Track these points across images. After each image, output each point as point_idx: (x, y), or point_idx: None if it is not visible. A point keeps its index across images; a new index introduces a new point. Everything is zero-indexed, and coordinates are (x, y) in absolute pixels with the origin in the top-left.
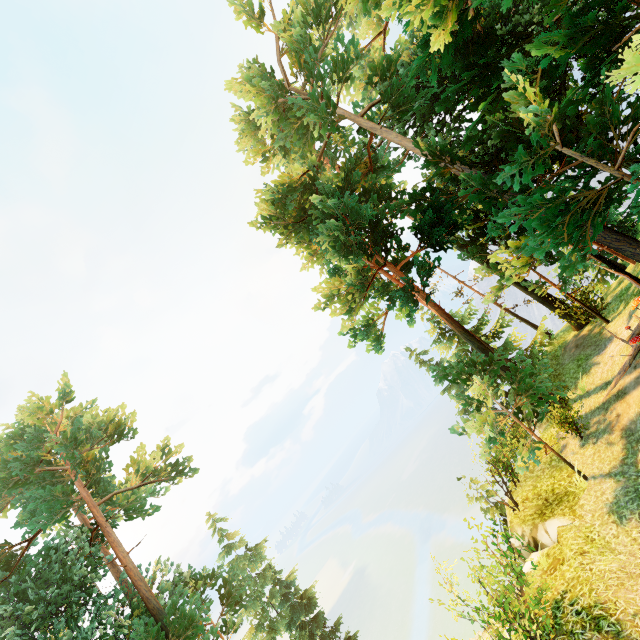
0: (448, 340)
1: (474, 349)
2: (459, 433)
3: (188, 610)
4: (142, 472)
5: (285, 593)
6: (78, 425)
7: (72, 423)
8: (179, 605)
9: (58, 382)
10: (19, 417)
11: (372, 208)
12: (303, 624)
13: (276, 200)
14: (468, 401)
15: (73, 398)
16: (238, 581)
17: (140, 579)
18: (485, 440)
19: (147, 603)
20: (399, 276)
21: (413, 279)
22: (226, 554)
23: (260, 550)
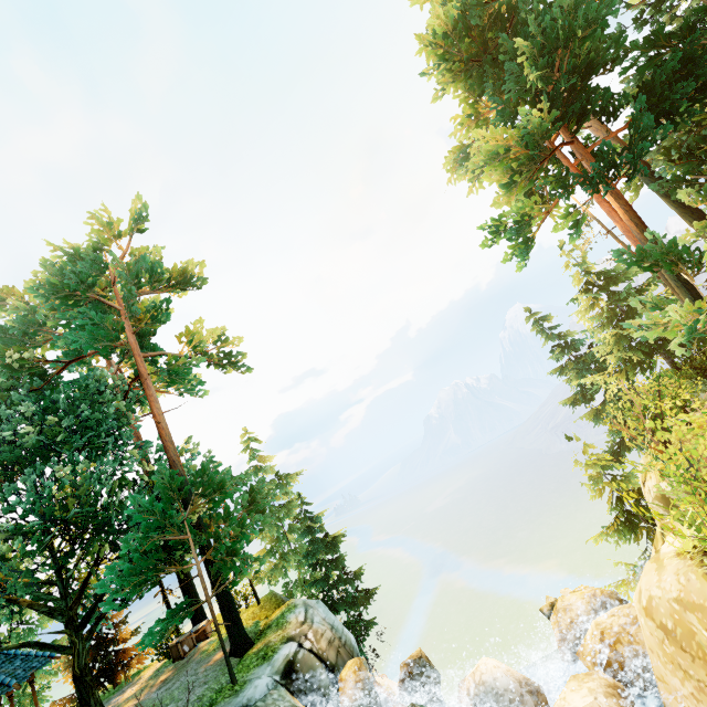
0: (597, 293)
1: (662, 271)
2: (641, 330)
3: (217, 479)
4: (195, 344)
5: (309, 526)
6: (142, 264)
7: (135, 263)
8: (208, 472)
9: (134, 203)
10: (85, 223)
11: (587, 48)
12: (318, 564)
13: (458, 16)
14: (657, 304)
15: (145, 229)
16: (265, 493)
17: (170, 441)
18: (687, 334)
19: (172, 466)
20: (587, 160)
21: (611, 159)
22: (253, 474)
23: (291, 480)
